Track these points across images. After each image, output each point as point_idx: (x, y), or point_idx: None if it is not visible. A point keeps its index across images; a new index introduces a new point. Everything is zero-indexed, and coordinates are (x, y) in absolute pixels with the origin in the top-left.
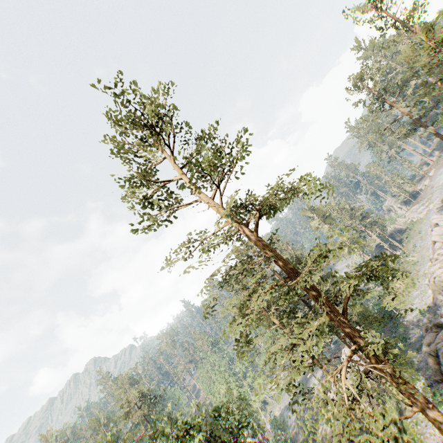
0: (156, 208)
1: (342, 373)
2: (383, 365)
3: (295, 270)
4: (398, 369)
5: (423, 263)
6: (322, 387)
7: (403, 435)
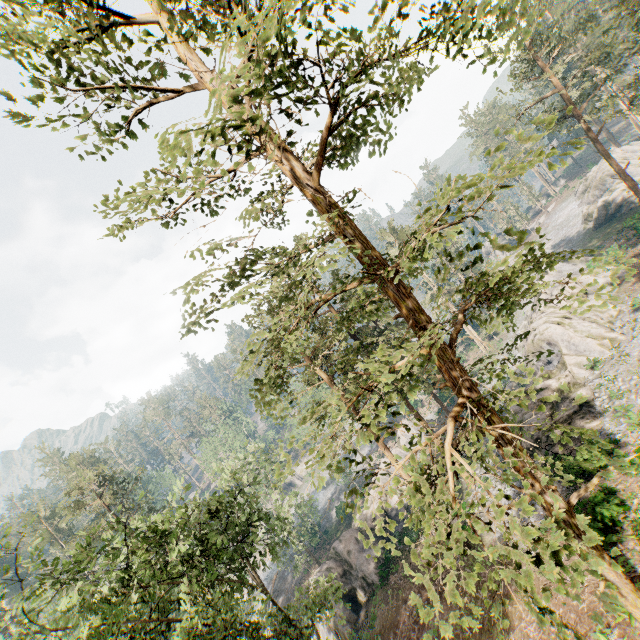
0: (91, 91)
1: (447, 439)
2: (526, 425)
3: (384, 262)
4: (567, 429)
5: (516, 322)
6: (412, 463)
7: (573, 547)
